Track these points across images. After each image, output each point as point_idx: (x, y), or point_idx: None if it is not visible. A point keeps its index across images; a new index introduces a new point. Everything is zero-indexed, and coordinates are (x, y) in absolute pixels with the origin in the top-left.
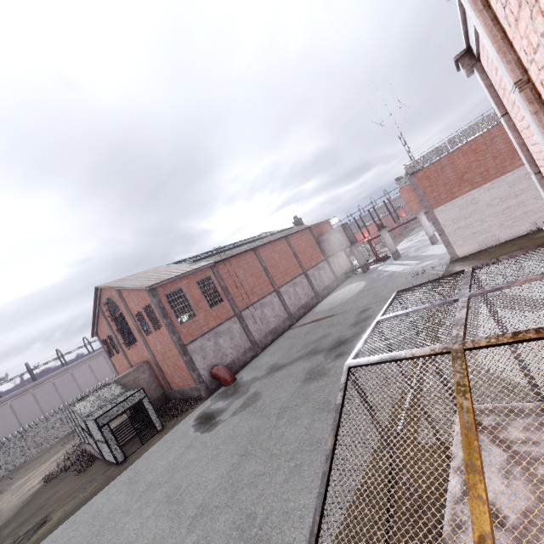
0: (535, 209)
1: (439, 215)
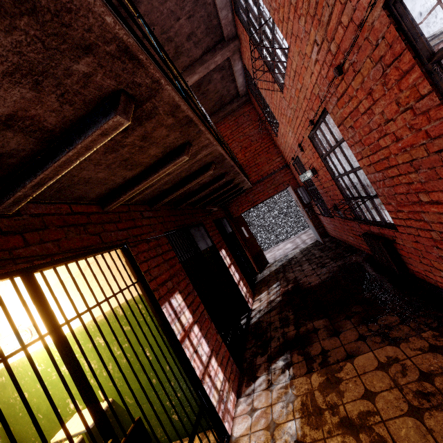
0: None
1: None
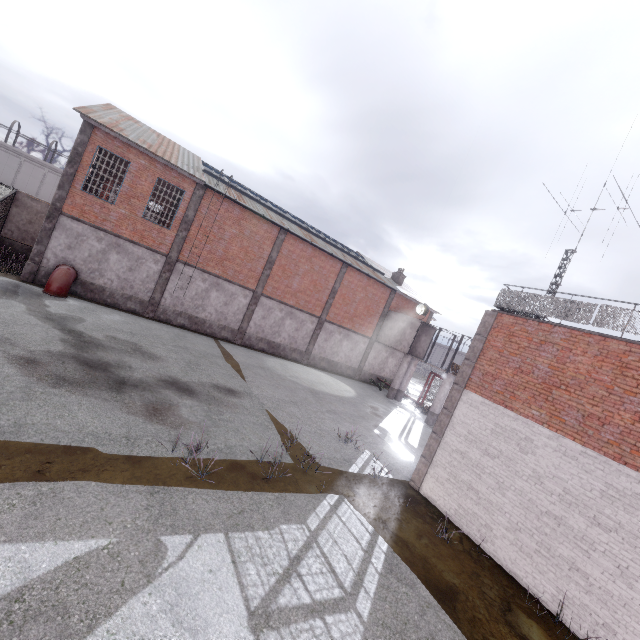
0: (596, 583)
1: (464, 406)
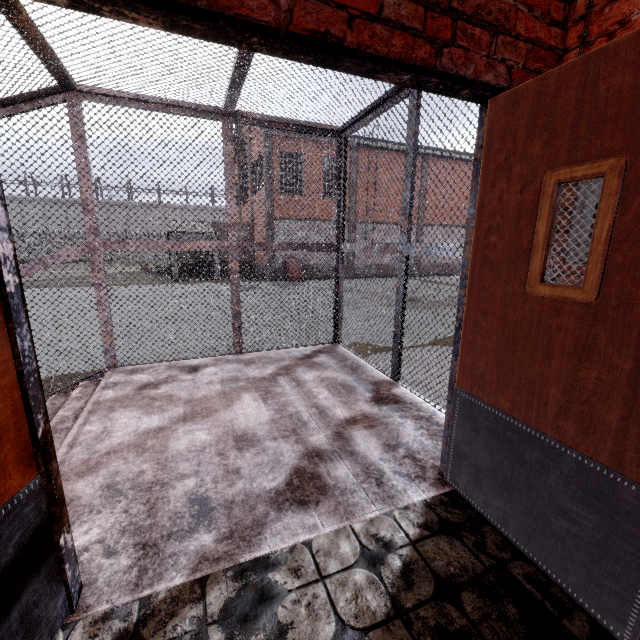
0: None
1: None
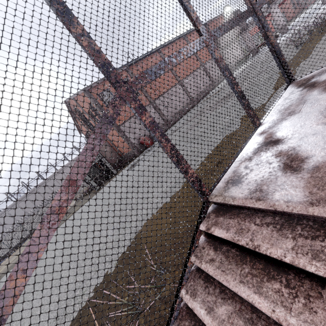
0: None
1: None
